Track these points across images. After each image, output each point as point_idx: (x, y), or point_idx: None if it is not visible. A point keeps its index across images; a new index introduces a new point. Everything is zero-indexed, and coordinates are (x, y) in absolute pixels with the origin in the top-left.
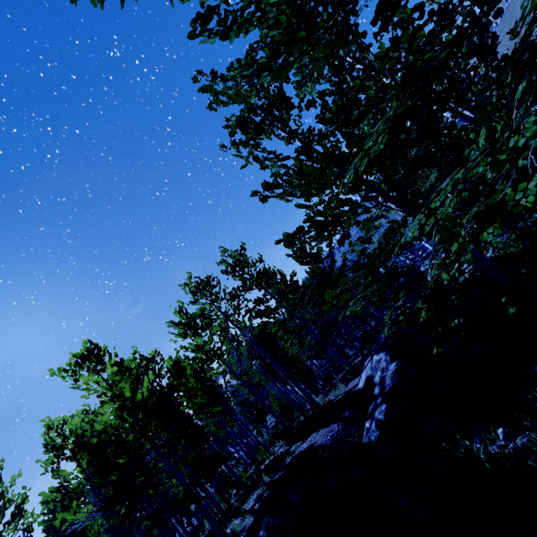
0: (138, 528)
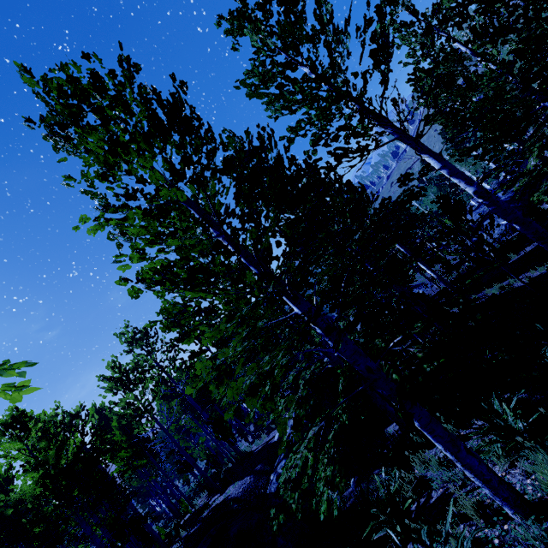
0: None
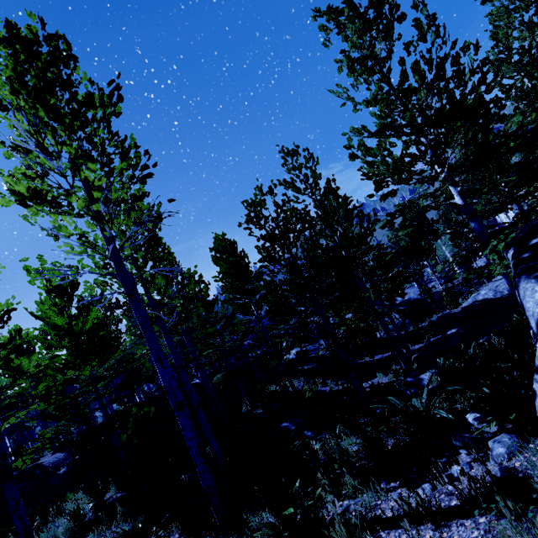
0: None
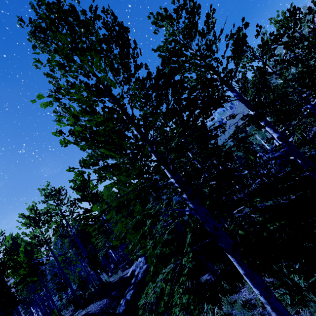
0: None
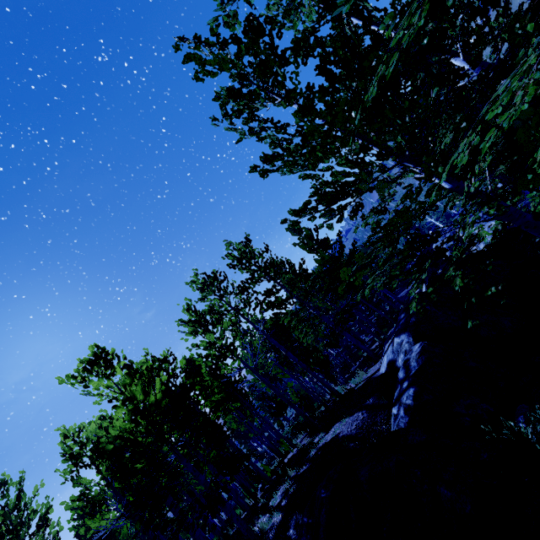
0: (162, 533)
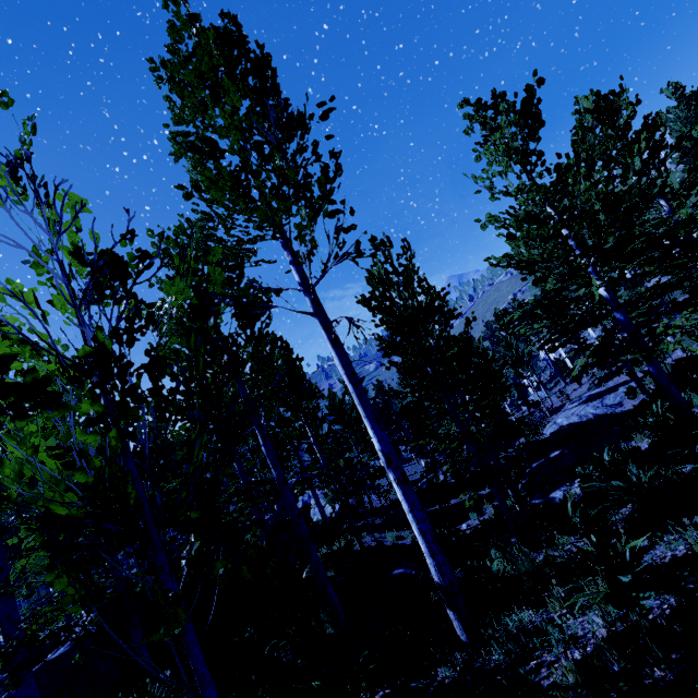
0: None
